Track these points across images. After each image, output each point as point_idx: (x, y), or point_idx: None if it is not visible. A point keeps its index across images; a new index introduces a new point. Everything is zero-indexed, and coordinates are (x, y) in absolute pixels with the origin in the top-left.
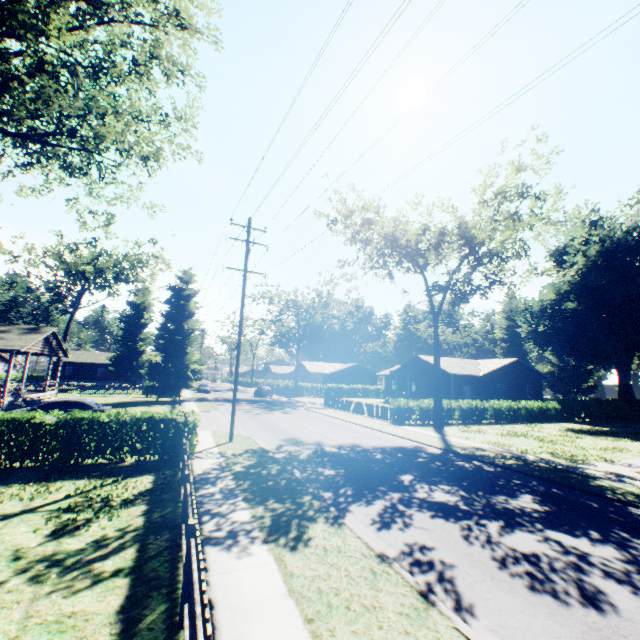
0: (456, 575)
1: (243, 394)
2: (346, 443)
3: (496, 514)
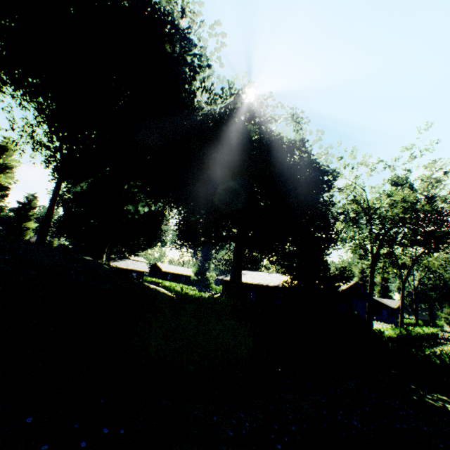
0: None
1: None
2: None
3: None
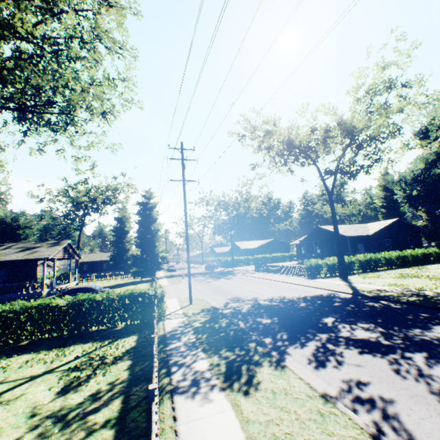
0: (400, 412)
1: (198, 269)
2: (275, 297)
3: (417, 346)
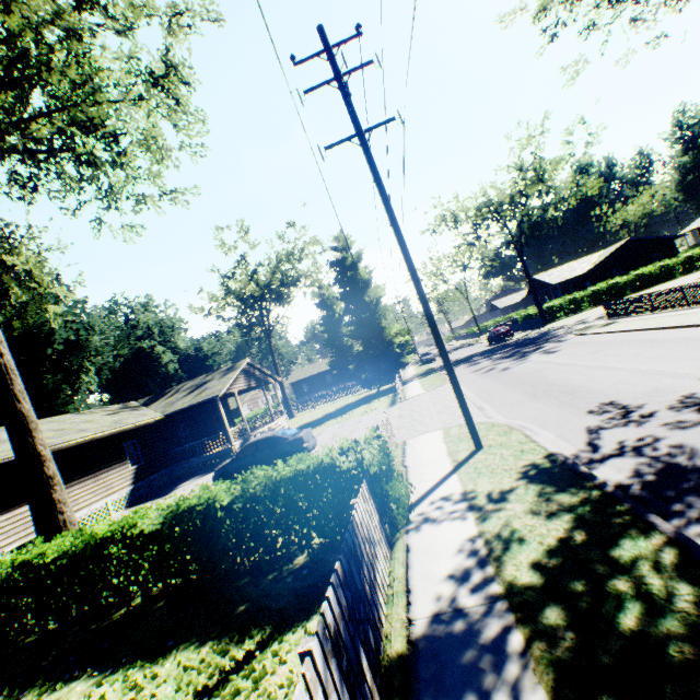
0: None
1: (473, 348)
2: None
3: None
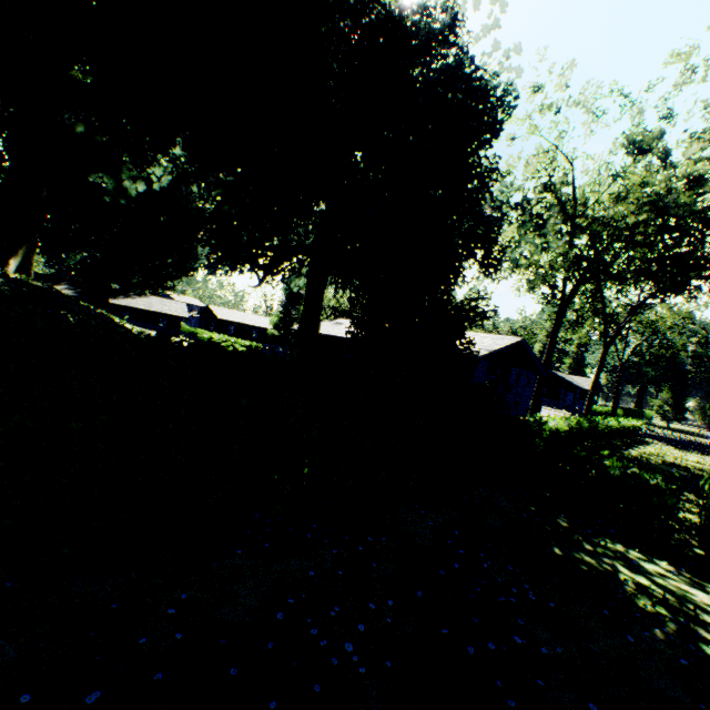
0: None
1: None
2: None
3: None
